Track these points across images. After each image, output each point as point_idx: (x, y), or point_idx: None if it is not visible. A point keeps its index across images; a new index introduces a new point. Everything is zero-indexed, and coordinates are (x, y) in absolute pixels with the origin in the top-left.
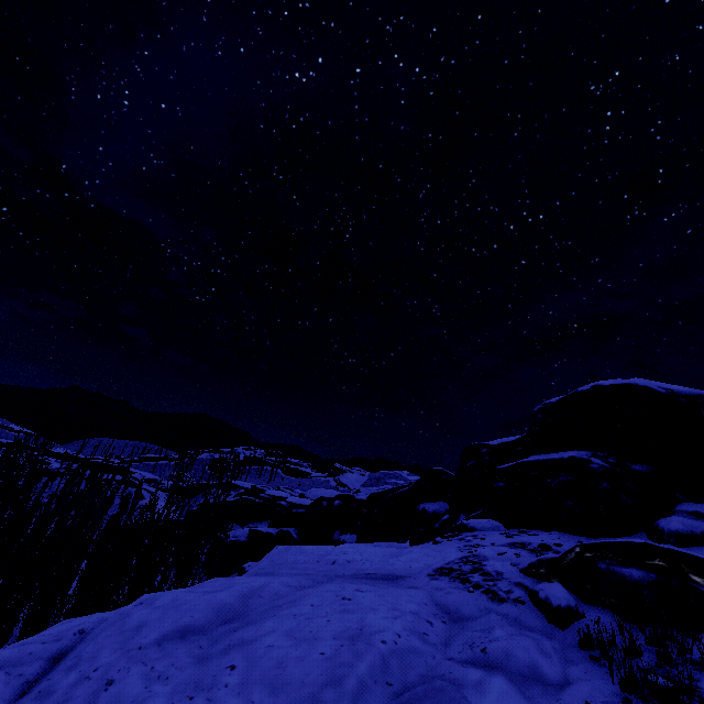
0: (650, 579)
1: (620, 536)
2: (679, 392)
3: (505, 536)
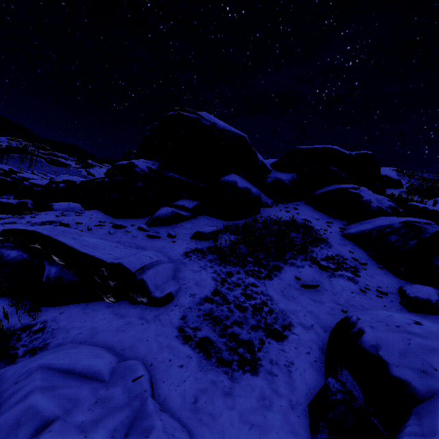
0: (20, 259)
1: (138, 218)
2: (218, 126)
3: (55, 215)
